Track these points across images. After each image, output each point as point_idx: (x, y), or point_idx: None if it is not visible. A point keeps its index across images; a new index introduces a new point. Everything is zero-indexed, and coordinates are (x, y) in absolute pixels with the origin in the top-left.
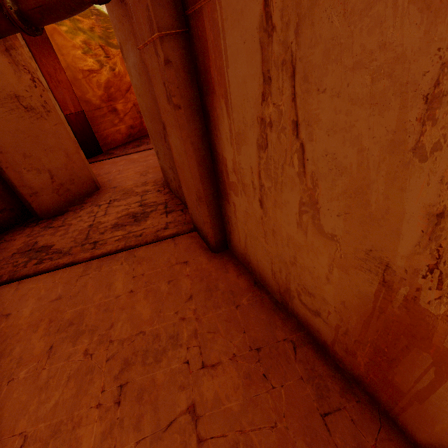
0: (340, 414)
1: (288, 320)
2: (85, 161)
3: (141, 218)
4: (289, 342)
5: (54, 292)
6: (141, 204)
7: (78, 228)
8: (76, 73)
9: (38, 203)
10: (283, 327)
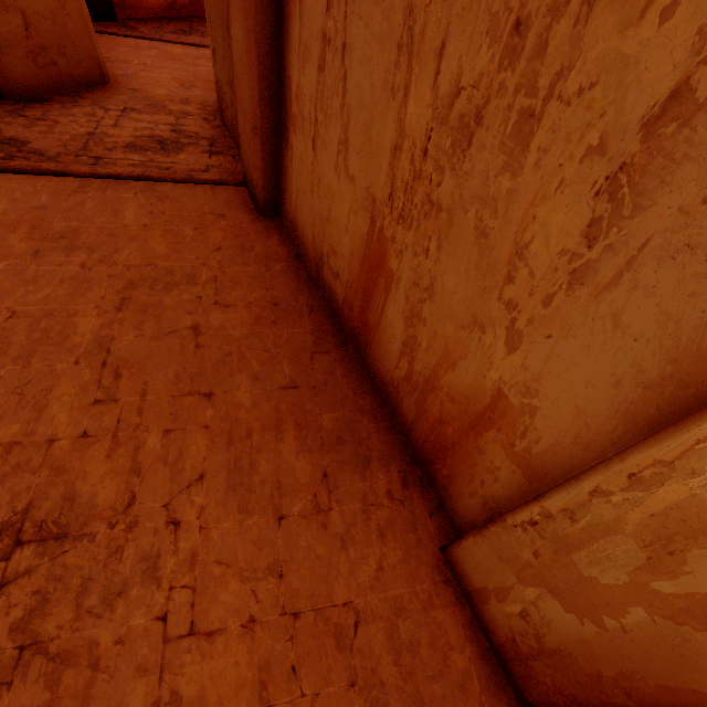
0: (327, 355)
1: (315, 292)
2: (88, 21)
3: (171, 148)
4: (308, 306)
5: (36, 200)
6: (175, 130)
7: (70, 131)
8: None
9: None
10: (308, 295)
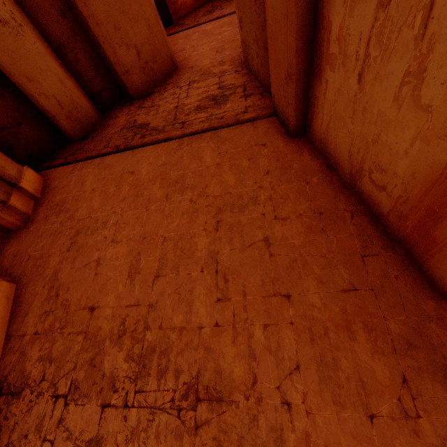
0: (377, 258)
1: (351, 197)
2: (164, 34)
3: (220, 101)
4: (348, 212)
5: (159, 160)
6: (220, 87)
7: (166, 109)
8: None
9: (130, 82)
10: (346, 202)
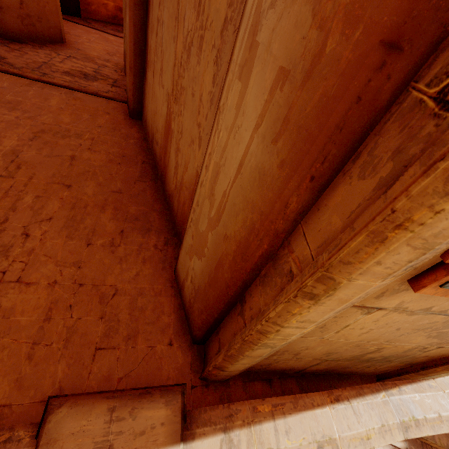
0: (144, 183)
1: (149, 156)
2: (59, 8)
3: (90, 78)
4: (142, 161)
5: (0, 84)
6: (96, 71)
7: (33, 59)
8: None
9: (0, 18)
10: (144, 156)
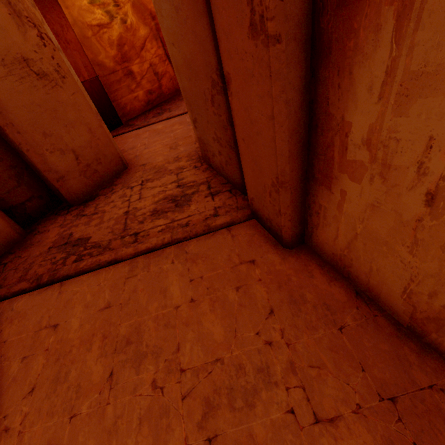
0: None
1: (425, 355)
2: (110, 136)
3: (182, 203)
4: (439, 392)
5: (101, 299)
6: (179, 185)
7: (113, 216)
8: (85, 30)
9: (66, 188)
10: (422, 366)
